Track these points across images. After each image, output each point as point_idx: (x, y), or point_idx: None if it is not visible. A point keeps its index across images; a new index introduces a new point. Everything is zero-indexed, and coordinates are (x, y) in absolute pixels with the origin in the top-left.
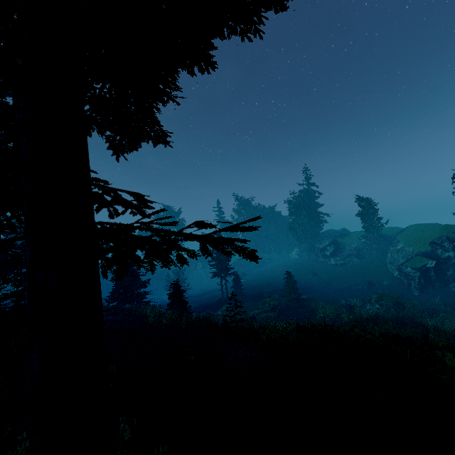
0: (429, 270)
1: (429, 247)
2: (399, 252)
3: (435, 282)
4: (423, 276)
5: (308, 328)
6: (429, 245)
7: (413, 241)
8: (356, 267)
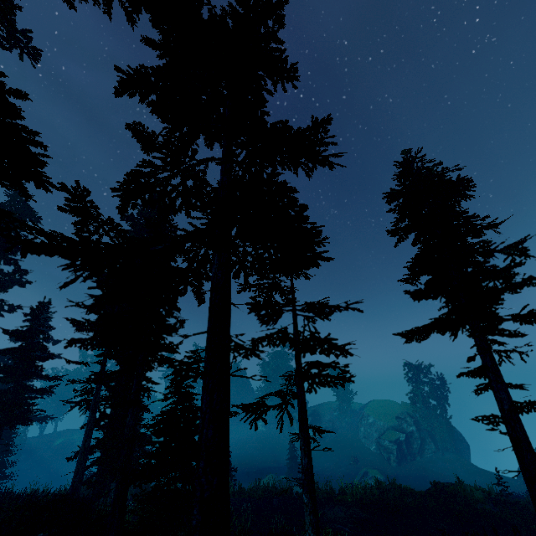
0: (402, 443)
1: (396, 421)
2: (371, 426)
3: (407, 455)
4: (399, 449)
5: (378, 483)
6: (396, 419)
7: (381, 415)
8: (334, 442)
